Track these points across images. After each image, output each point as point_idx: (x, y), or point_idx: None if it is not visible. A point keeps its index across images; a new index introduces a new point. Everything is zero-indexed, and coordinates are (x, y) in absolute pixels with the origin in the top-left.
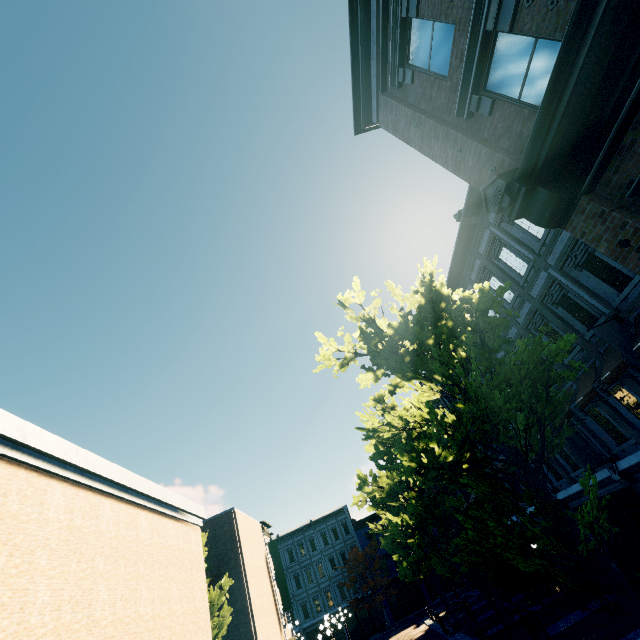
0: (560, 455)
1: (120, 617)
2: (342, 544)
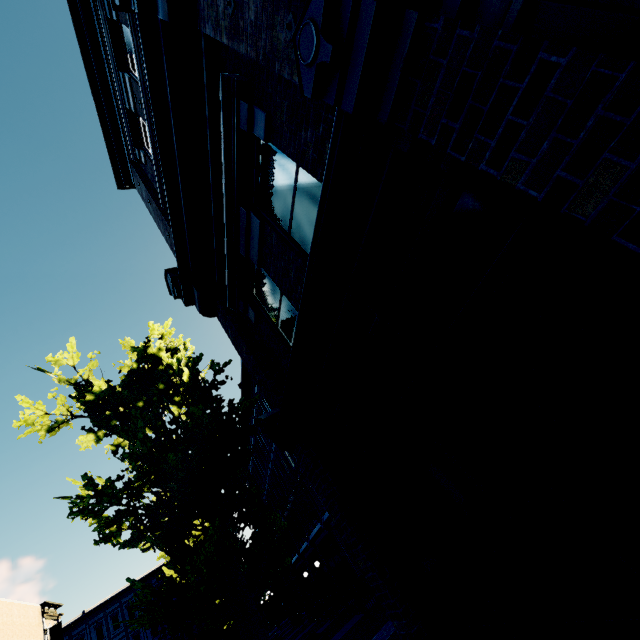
0: None
1: None
2: None
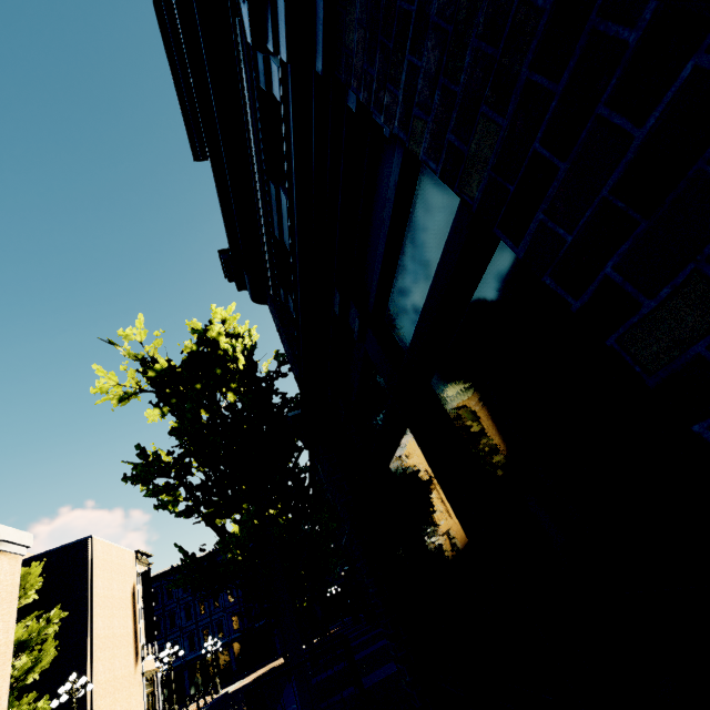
0: None
1: None
2: None
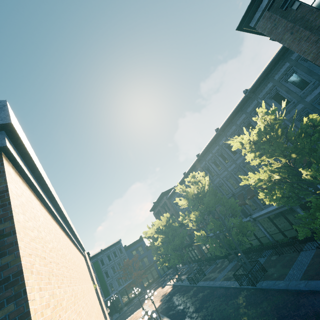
0: (258, 199)
1: (95, 318)
2: (119, 259)
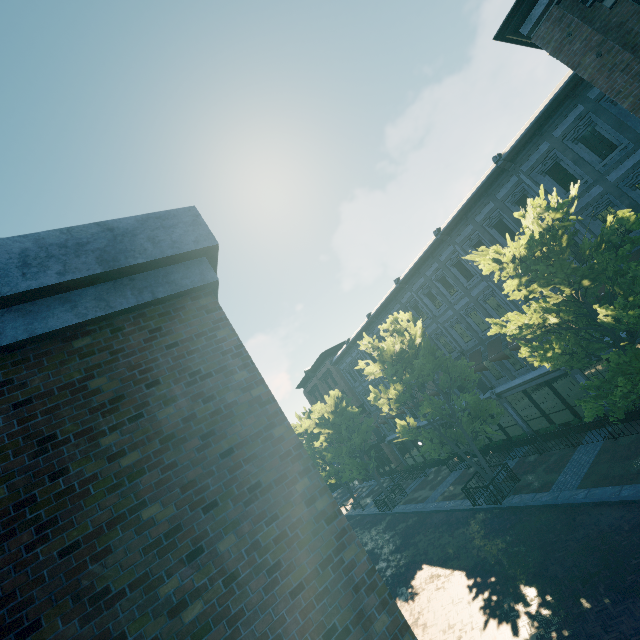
0: (508, 361)
1: None
2: None
